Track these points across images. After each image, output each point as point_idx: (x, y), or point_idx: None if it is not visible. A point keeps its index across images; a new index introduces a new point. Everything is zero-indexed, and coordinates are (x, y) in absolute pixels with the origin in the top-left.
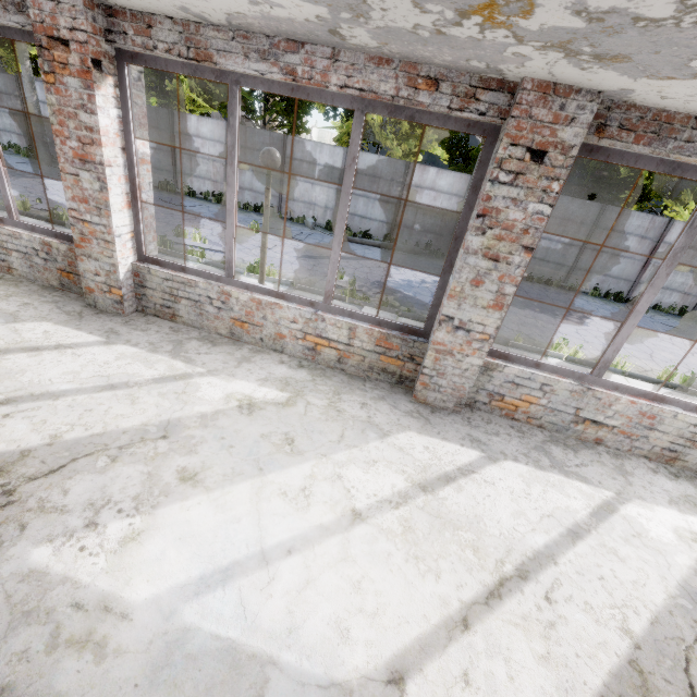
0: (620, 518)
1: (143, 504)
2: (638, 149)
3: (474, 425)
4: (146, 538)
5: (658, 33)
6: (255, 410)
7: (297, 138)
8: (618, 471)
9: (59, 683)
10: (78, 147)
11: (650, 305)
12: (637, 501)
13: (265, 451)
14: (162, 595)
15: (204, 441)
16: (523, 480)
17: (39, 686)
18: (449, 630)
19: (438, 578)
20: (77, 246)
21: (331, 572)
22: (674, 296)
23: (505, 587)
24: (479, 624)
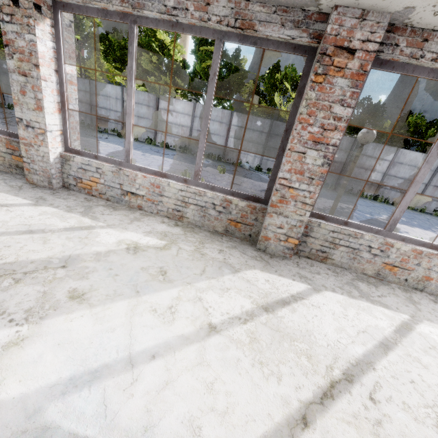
0: None
1: None
2: None
3: None
4: None
5: None
6: None
7: (240, 113)
8: None
9: None
10: (317, 132)
11: None
12: None
13: None
14: None
15: None
16: None
17: None
18: None
19: None
20: (272, 206)
21: None
22: None
23: None
24: None
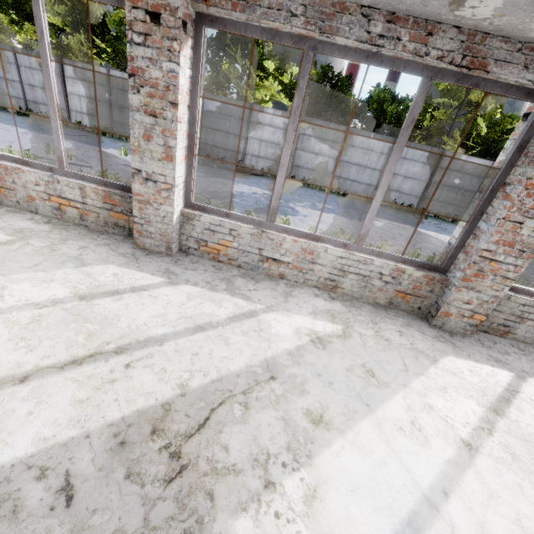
0: (254, 321)
1: None
2: (237, 16)
3: (178, 263)
4: None
5: None
6: None
7: None
8: (283, 294)
9: None
10: None
11: (432, 215)
12: (281, 311)
13: None
14: None
15: None
16: (187, 296)
17: None
18: (1, 383)
19: (29, 351)
20: None
21: None
22: (449, 208)
23: (93, 358)
24: (38, 380)
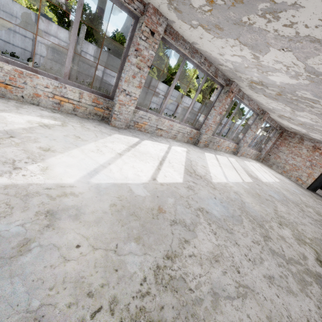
0: (172, 149)
1: (35, 159)
2: (172, 42)
3: (132, 132)
4: (52, 168)
5: (192, 10)
6: (50, 127)
7: None
8: (167, 141)
9: (69, 204)
10: None
11: (149, 108)
12: (173, 146)
13: (71, 140)
14: (79, 179)
15: (38, 138)
16: (152, 144)
17: (62, 207)
18: (157, 170)
19: (149, 163)
20: None
21: (125, 166)
22: (154, 105)
23: (162, 162)
24: (162, 168)
